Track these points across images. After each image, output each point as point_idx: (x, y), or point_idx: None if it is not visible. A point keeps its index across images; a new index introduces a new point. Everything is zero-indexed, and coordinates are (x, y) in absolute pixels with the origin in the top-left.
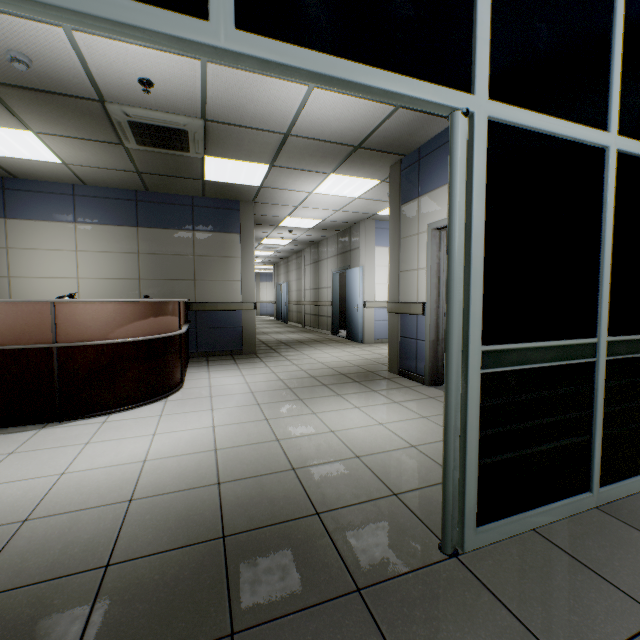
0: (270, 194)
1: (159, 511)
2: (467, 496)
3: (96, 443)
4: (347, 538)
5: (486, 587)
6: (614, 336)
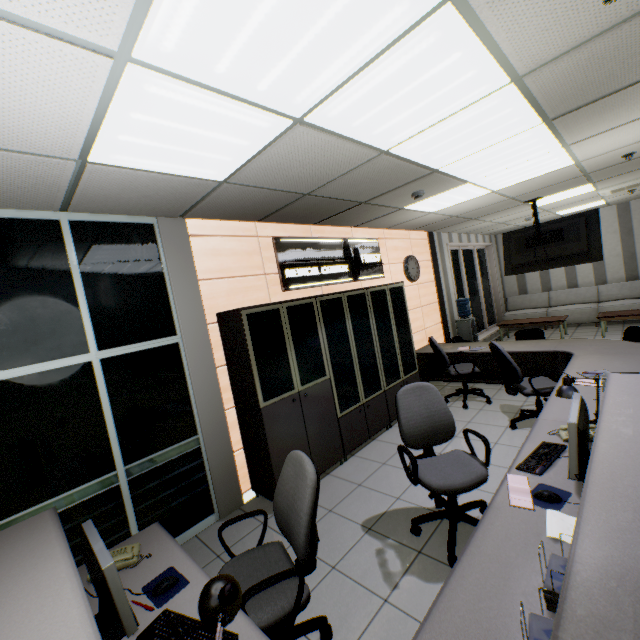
0: None
1: None
2: None
3: None
4: None
5: None
6: (138, 460)
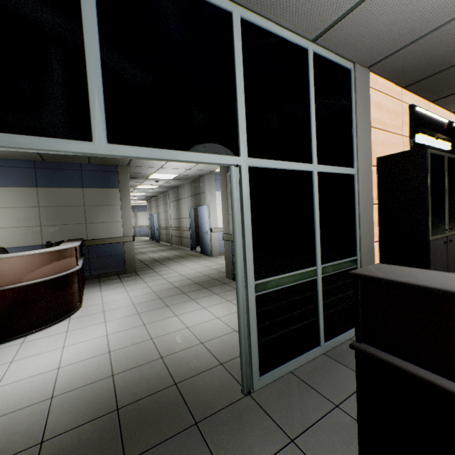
0: (140, 161)
1: (73, 401)
2: (253, 361)
3: (19, 360)
4: (192, 395)
5: (262, 407)
6: (326, 263)
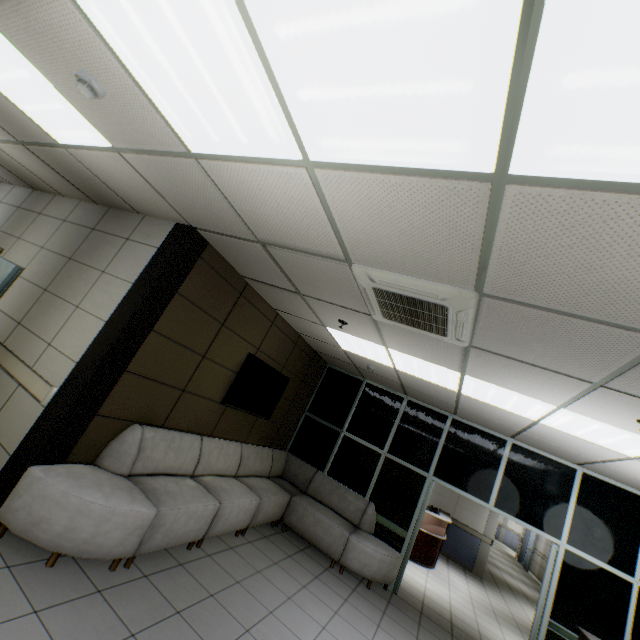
0: None
1: (432, 603)
2: None
3: (407, 568)
4: None
5: None
6: None
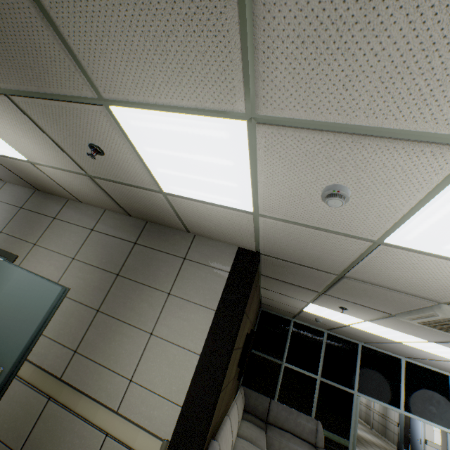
0: None
1: None
2: None
3: None
4: None
5: None
6: None
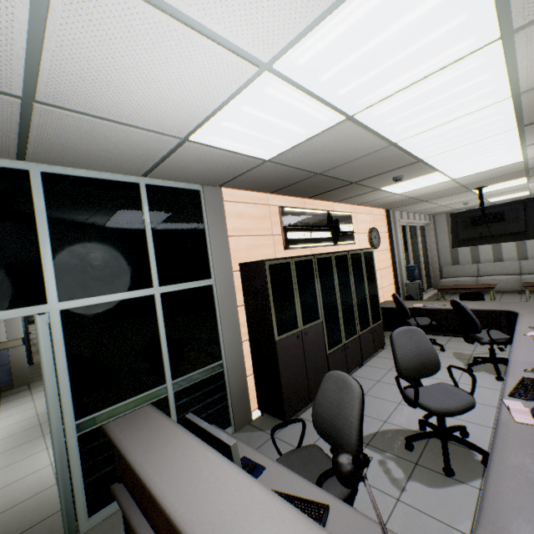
0: None
1: None
2: (78, 503)
3: None
4: None
5: None
6: (181, 377)
